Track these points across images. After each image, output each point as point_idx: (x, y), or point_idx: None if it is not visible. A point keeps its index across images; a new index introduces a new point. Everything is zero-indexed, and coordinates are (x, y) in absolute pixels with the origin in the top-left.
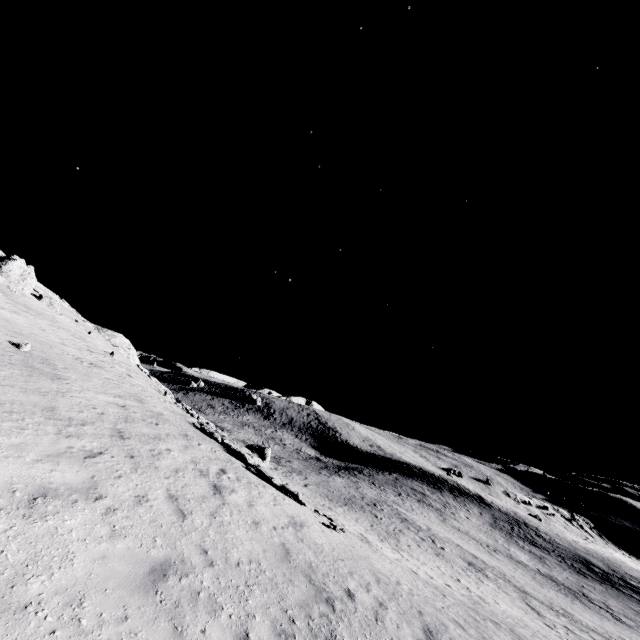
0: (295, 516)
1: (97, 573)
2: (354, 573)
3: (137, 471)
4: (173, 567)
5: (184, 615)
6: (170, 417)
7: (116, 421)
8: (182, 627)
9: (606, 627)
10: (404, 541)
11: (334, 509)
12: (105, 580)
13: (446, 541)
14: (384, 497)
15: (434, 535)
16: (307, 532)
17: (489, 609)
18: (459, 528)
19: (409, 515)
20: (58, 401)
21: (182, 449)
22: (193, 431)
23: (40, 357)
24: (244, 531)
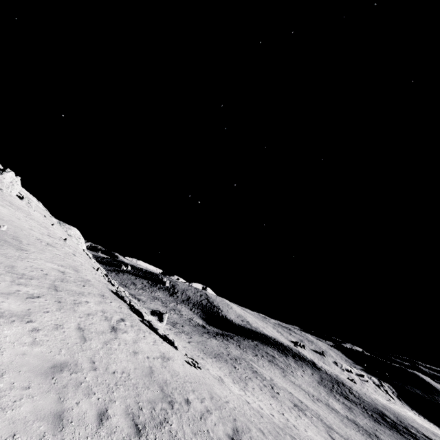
0: (166, 353)
1: (17, 362)
2: (196, 391)
3: (60, 310)
4: (68, 367)
5: (67, 393)
6: (95, 283)
7: (55, 280)
8: (64, 399)
9: None
10: (251, 385)
11: (205, 359)
12: (21, 366)
13: (282, 389)
14: (244, 356)
15: (274, 384)
16: (171, 363)
17: (296, 432)
18: (295, 382)
19: (259, 369)
20: (17, 263)
21: (97, 303)
22: (109, 294)
23: (12, 235)
24: (125, 355)
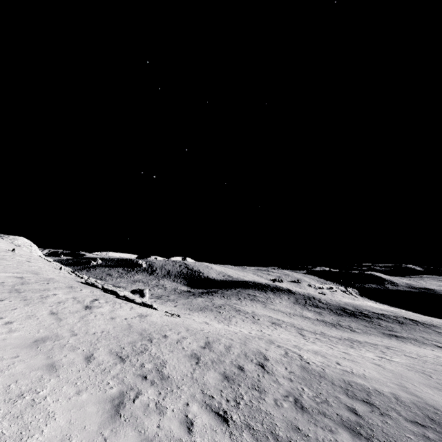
0: (143, 313)
1: (0, 345)
2: (173, 329)
3: (29, 305)
4: (50, 338)
5: (54, 352)
6: (60, 279)
7: (14, 285)
8: (52, 356)
9: (343, 335)
10: (234, 320)
11: (192, 314)
12: (5, 346)
13: (262, 316)
14: (229, 302)
15: (255, 314)
16: (149, 318)
17: (269, 337)
18: (274, 308)
19: (242, 308)
20: None
21: (66, 293)
22: (78, 284)
23: None
24: (103, 321)
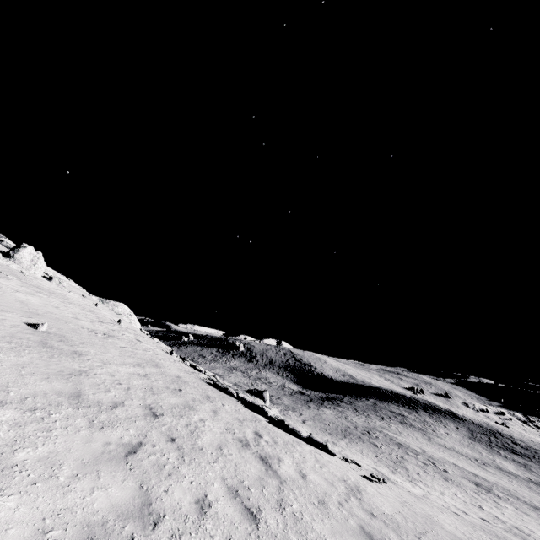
0: (345, 478)
1: None
2: None
3: (184, 460)
4: None
5: None
6: (187, 378)
7: (143, 395)
8: None
9: None
10: (411, 469)
11: (338, 443)
12: None
13: (443, 462)
14: (371, 423)
15: (431, 457)
16: (368, 499)
17: None
18: (445, 445)
19: (400, 439)
20: (83, 383)
21: (212, 415)
22: (211, 390)
23: (57, 335)
24: (320, 521)
